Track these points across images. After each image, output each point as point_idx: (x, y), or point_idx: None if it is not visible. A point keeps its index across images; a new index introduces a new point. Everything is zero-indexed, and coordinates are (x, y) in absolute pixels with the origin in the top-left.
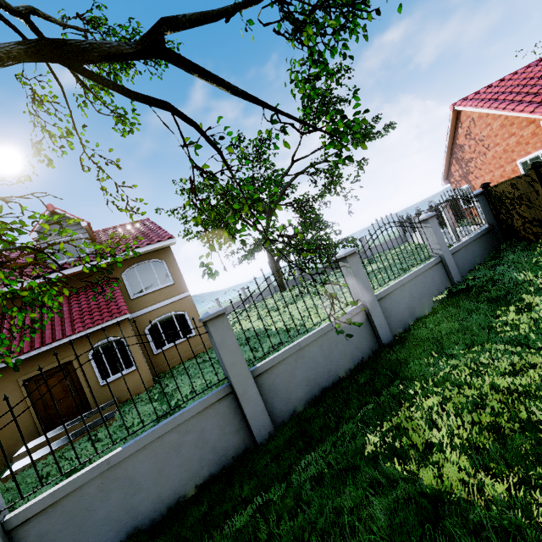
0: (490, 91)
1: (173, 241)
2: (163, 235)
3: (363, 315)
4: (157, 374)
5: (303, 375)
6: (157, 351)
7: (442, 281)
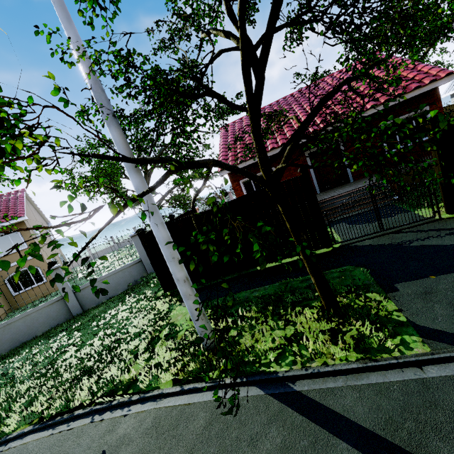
0: (236, 125)
1: (23, 219)
2: (17, 214)
3: (63, 301)
4: (16, 309)
5: (9, 337)
6: (15, 293)
7: (139, 273)
